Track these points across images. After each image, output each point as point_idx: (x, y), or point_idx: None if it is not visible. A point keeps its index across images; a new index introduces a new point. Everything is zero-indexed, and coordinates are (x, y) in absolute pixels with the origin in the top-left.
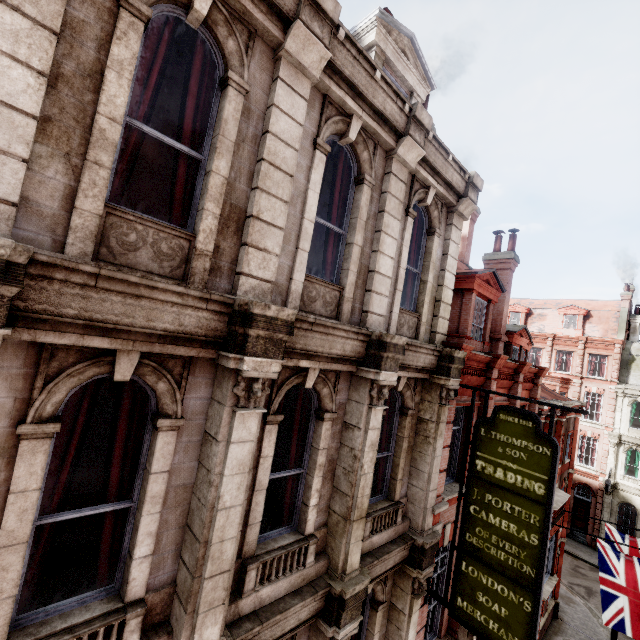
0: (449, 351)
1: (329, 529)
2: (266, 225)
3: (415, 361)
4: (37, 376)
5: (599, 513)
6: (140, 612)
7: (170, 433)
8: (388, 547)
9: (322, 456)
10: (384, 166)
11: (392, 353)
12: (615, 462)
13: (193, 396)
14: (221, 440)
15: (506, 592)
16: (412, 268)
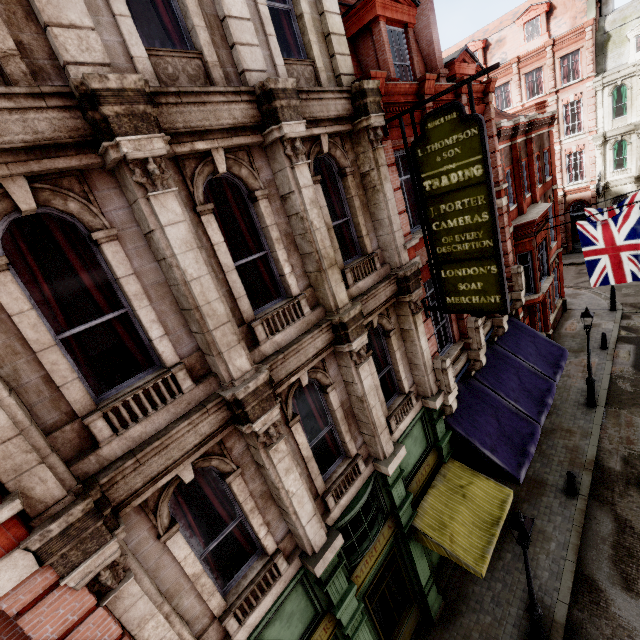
0: (357, 86)
1: (314, 288)
2: None
3: (325, 111)
4: None
5: None
6: (181, 367)
7: (112, 244)
8: (375, 287)
9: (274, 232)
10: None
11: (284, 100)
12: (603, 163)
13: (112, 209)
14: (155, 229)
15: (477, 271)
16: (278, 4)
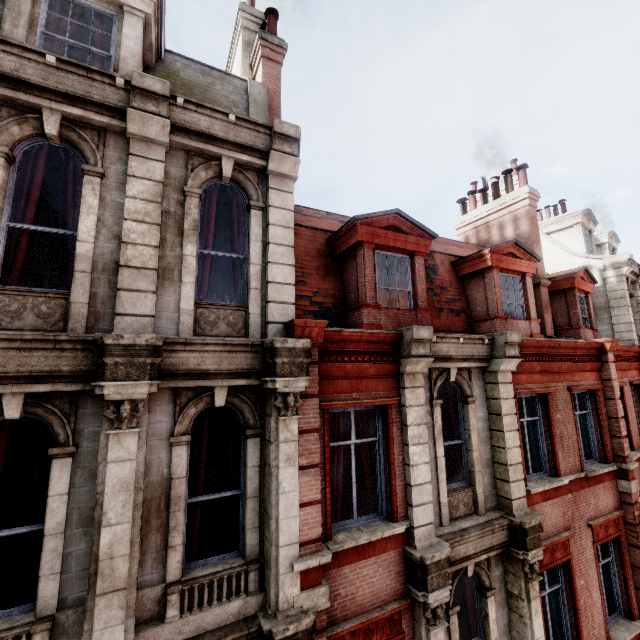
0: None
1: None
2: None
3: None
4: None
5: None
6: None
7: None
8: None
9: None
10: None
11: None
12: None
13: None
14: None
15: None
16: None
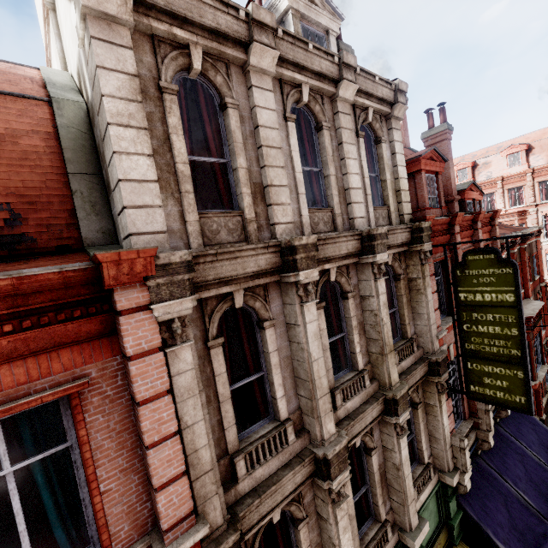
0: (417, 225)
1: (372, 364)
2: (277, 188)
3: (395, 240)
4: (205, 316)
5: None
6: (291, 423)
7: (270, 329)
8: (413, 367)
9: (354, 321)
10: (331, 109)
11: (380, 240)
12: None
13: (274, 305)
14: (300, 324)
15: (503, 371)
16: (372, 174)
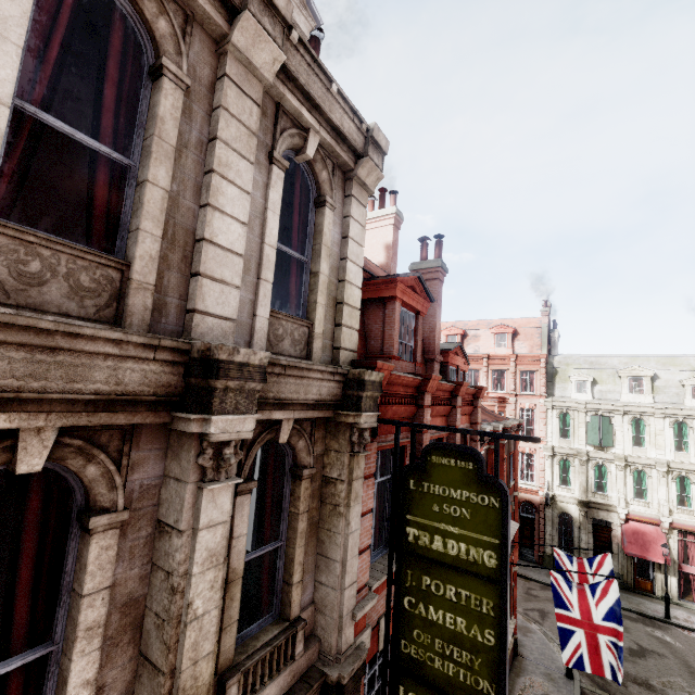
0: (357, 373)
1: None
2: None
3: (302, 392)
4: None
5: (543, 528)
6: None
7: None
8: None
9: (95, 607)
10: (215, 66)
11: (235, 380)
12: (551, 474)
13: None
14: None
15: None
16: (294, 252)
